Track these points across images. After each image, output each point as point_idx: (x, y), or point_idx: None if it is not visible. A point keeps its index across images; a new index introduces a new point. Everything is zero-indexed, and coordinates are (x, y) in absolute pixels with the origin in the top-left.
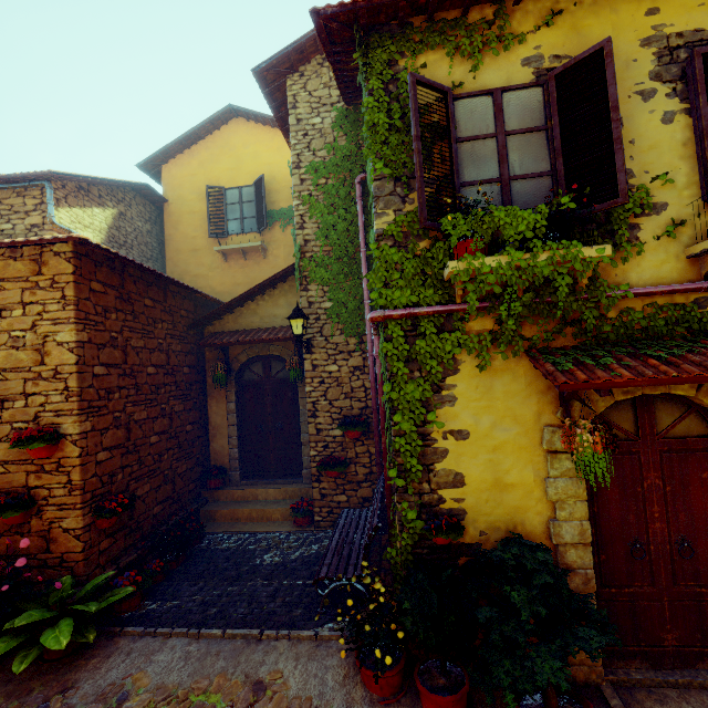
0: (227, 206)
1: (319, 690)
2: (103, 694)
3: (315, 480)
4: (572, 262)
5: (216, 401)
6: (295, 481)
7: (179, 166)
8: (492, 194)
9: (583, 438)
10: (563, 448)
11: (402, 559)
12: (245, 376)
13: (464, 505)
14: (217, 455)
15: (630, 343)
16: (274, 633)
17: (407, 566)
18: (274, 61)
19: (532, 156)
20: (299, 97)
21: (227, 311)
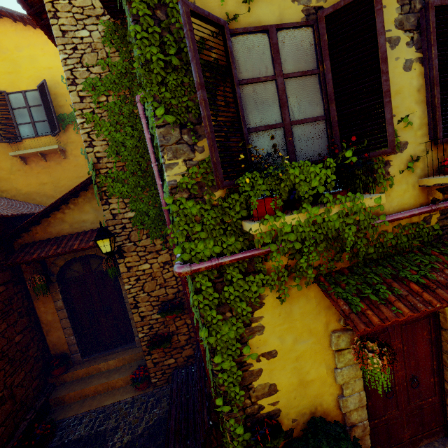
0: (13, 110)
1: None
2: None
3: (147, 354)
4: (358, 214)
5: (42, 302)
6: (130, 347)
7: None
8: (277, 139)
9: (373, 361)
10: (346, 346)
11: None
12: (66, 276)
13: (278, 405)
14: (55, 345)
15: (385, 258)
16: None
17: None
18: None
19: (308, 100)
20: (58, 5)
21: (32, 225)
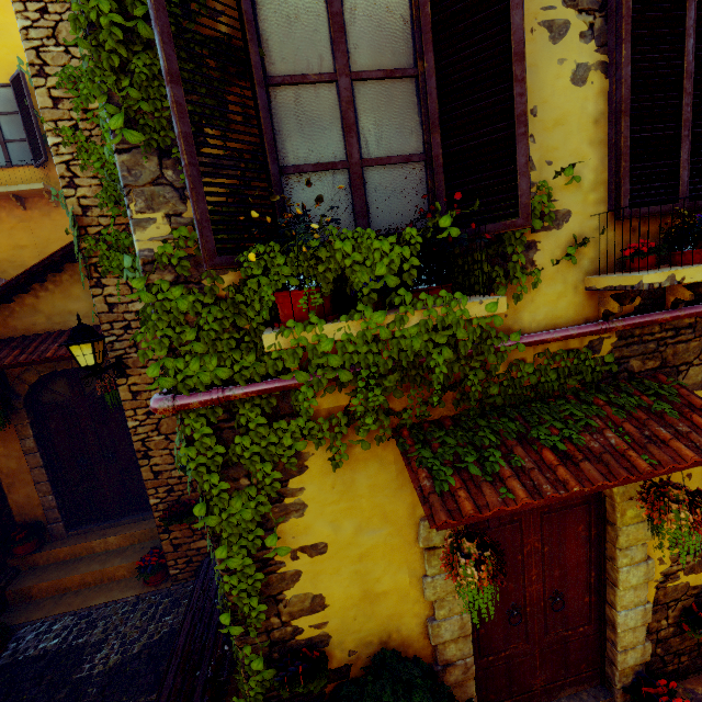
0: None
1: None
2: None
3: (163, 531)
4: (455, 329)
5: (1, 439)
6: (146, 517)
7: None
8: (336, 189)
9: (467, 572)
10: (442, 543)
11: None
12: (42, 399)
13: (327, 629)
14: (22, 508)
15: (518, 405)
16: None
17: None
18: None
19: (396, 124)
20: None
21: None
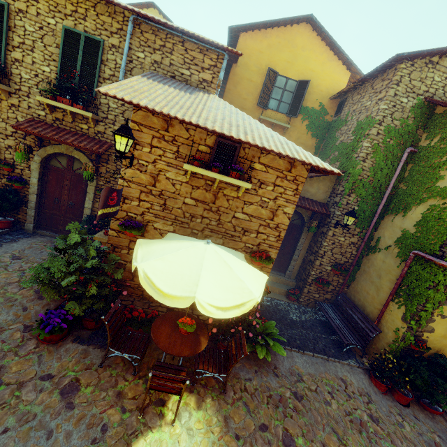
0: (274, 87)
1: (364, 386)
2: (291, 372)
3: (308, 285)
4: None
5: None
6: (281, 275)
7: (253, 39)
8: None
9: None
10: None
11: (396, 349)
12: None
13: (428, 339)
14: None
15: None
16: (334, 359)
17: (397, 352)
18: (412, 54)
19: None
20: (403, 79)
21: None
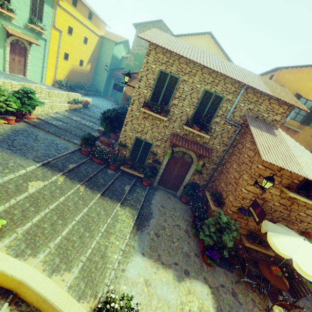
0: None
1: None
2: None
3: None
4: None
5: None
6: None
7: (290, 73)
8: None
9: None
10: None
11: None
12: None
13: None
14: None
15: None
16: None
17: None
18: None
19: None
20: None
21: None
